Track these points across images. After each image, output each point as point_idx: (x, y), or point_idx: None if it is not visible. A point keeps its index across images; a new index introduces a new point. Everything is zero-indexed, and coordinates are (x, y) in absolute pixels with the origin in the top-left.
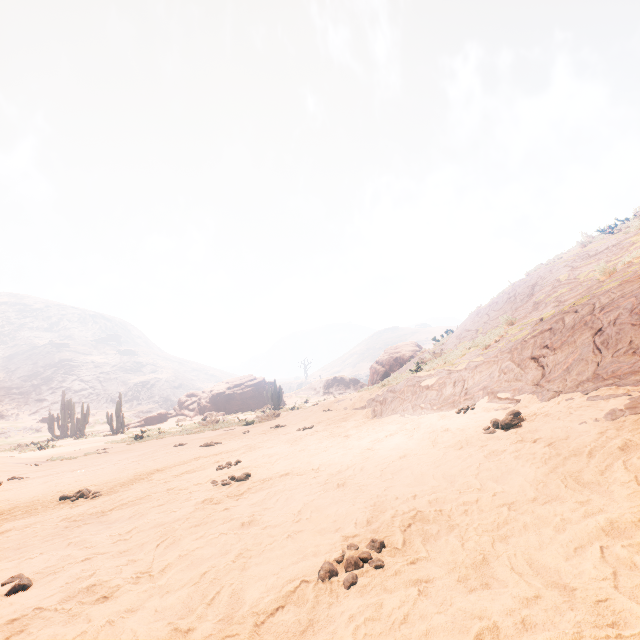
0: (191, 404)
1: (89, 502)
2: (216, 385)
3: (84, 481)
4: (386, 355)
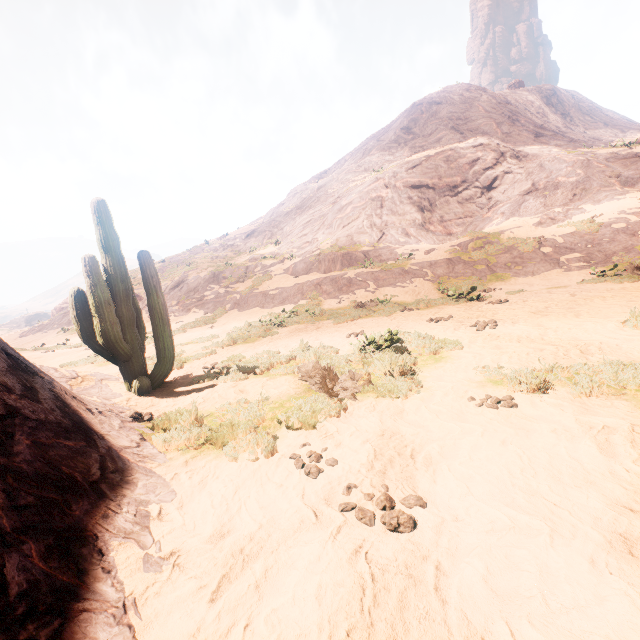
0: None
1: None
2: None
3: None
4: (63, 304)
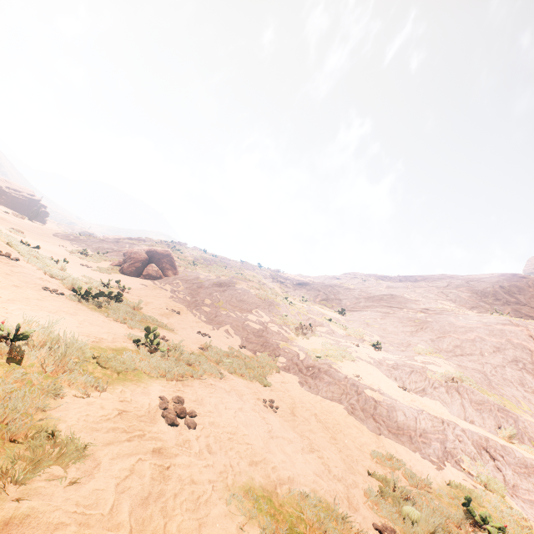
0: None
1: None
2: None
3: None
4: (112, 237)
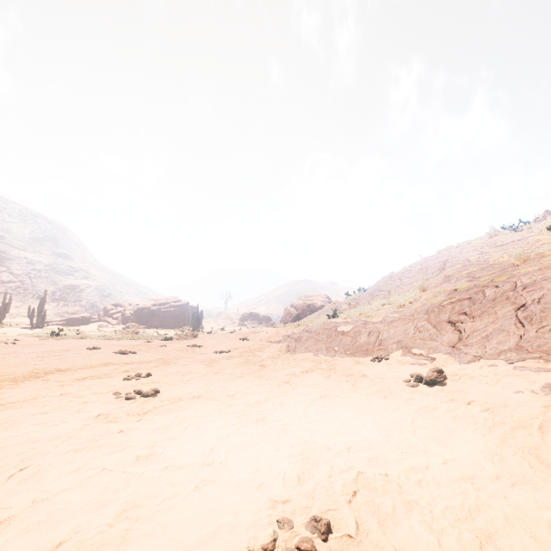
0: (116, 313)
1: None
2: (143, 300)
3: None
4: (300, 301)
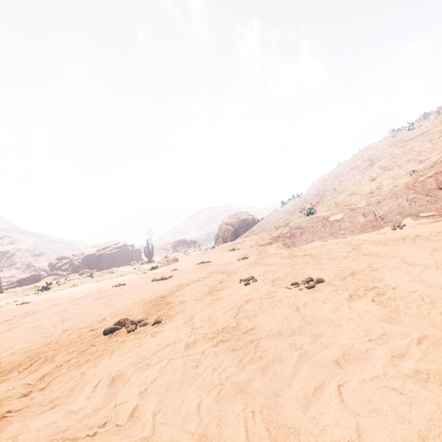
0: (63, 265)
1: (161, 328)
2: (85, 249)
3: (76, 319)
4: (231, 219)
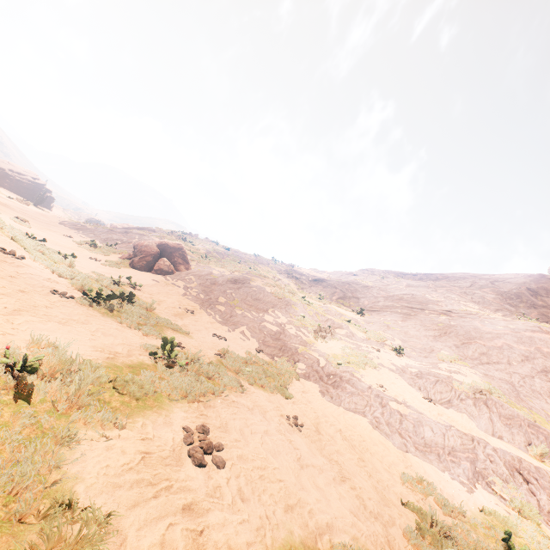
0: None
1: None
2: (2, 161)
3: None
4: (120, 225)
